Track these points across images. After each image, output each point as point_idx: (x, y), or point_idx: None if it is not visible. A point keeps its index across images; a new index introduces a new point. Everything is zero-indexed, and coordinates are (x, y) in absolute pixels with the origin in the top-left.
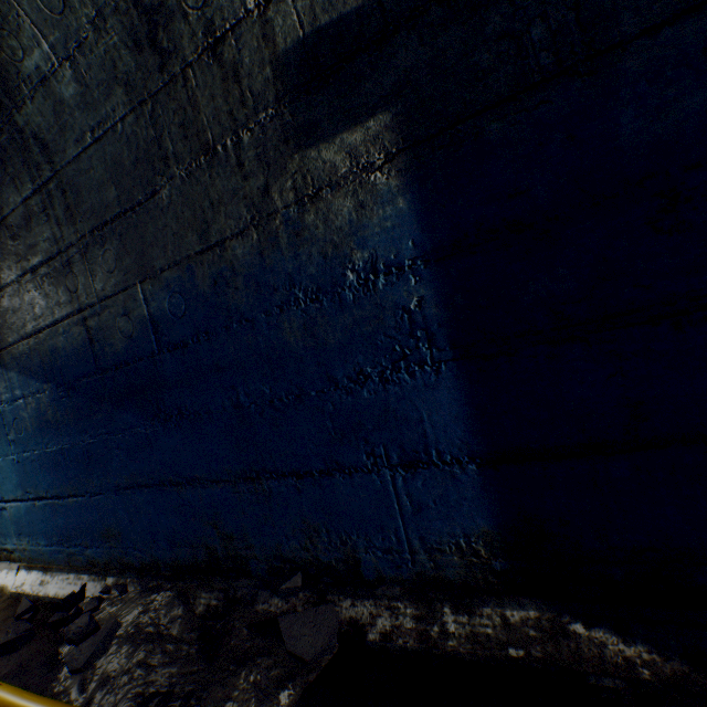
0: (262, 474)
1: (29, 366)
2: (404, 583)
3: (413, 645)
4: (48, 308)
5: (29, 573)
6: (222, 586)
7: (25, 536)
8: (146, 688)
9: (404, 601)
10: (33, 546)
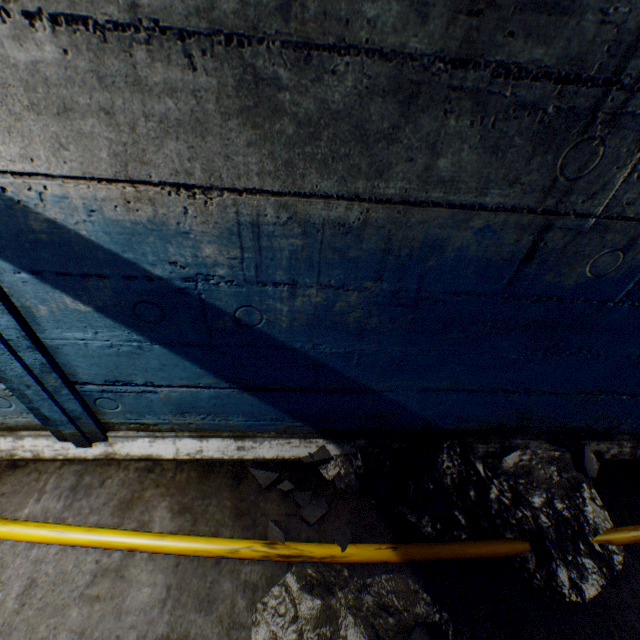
0: (605, 393)
1: (340, 246)
2: (630, 434)
3: (627, 458)
4: (475, 174)
5: (203, 442)
6: (497, 440)
7: (198, 415)
8: (546, 521)
9: (626, 441)
10: (212, 421)
